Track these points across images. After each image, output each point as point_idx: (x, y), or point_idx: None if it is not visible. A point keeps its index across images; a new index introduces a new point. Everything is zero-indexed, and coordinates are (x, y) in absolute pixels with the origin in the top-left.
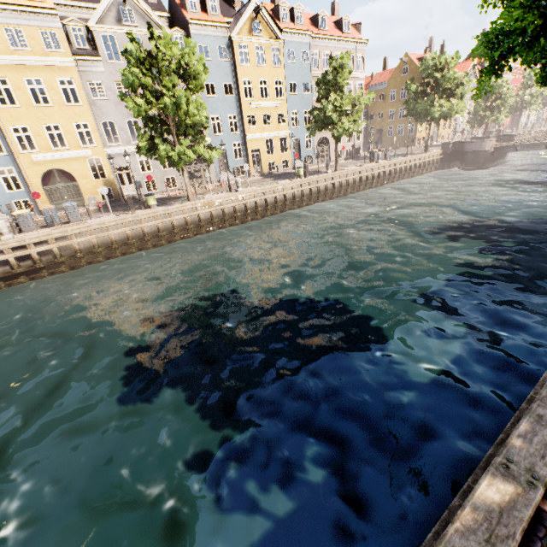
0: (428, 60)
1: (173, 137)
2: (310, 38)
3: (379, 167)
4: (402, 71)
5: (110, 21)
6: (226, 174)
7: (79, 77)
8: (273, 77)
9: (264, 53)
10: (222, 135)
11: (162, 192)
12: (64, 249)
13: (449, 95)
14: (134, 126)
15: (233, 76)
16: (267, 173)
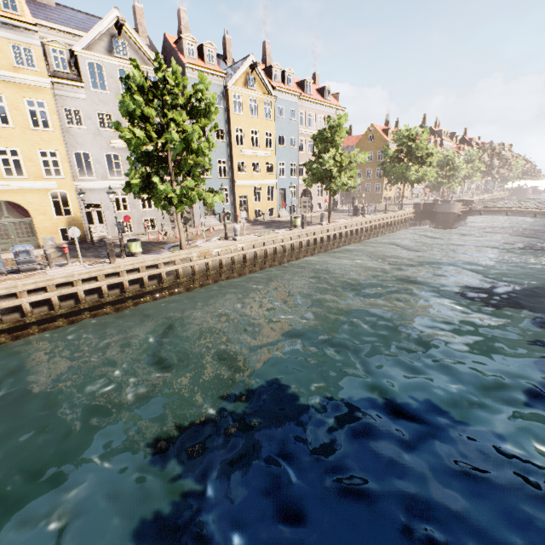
0: (403, 131)
1: (170, 176)
2: (299, 99)
3: (366, 222)
4: (368, 138)
5: (99, 50)
6: (211, 219)
7: (53, 100)
8: (264, 128)
9: (257, 105)
10: (210, 178)
11: (138, 235)
12: (7, 312)
13: (421, 162)
14: (127, 159)
15: (226, 122)
16: (254, 220)
